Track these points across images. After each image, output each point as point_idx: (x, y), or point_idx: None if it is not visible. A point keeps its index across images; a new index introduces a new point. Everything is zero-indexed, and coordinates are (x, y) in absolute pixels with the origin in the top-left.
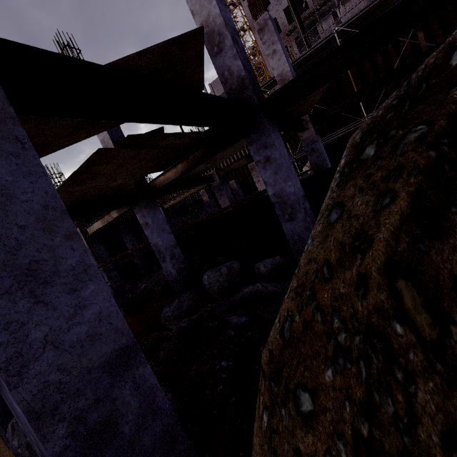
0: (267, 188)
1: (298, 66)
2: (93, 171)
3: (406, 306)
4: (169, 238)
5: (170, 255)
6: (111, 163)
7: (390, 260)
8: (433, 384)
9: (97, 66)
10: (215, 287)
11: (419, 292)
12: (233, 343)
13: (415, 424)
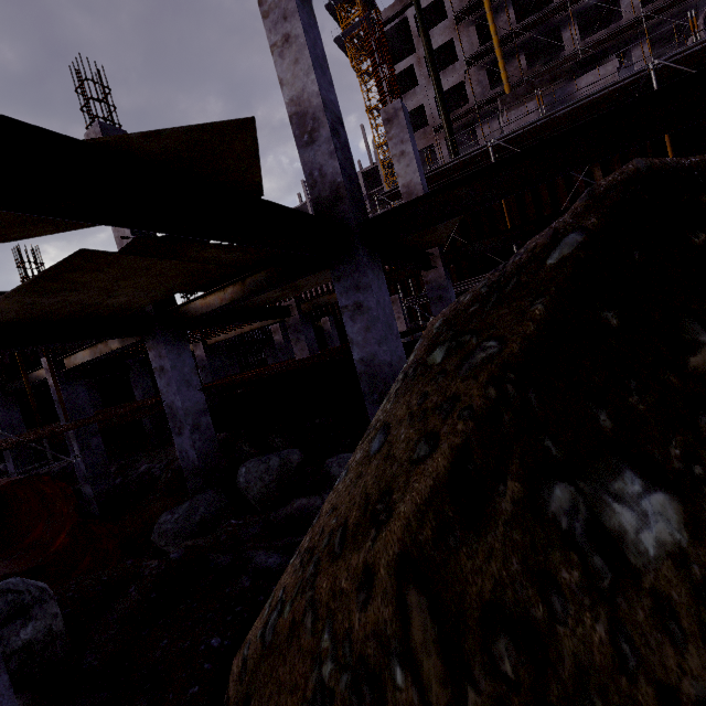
0: (353, 348)
1: (438, 178)
2: (73, 279)
3: (413, 639)
4: (196, 397)
5: (191, 426)
6: (106, 271)
7: (406, 553)
8: None
9: (69, 140)
10: (254, 489)
11: (434, 617)
12: (243, 602)
13: None
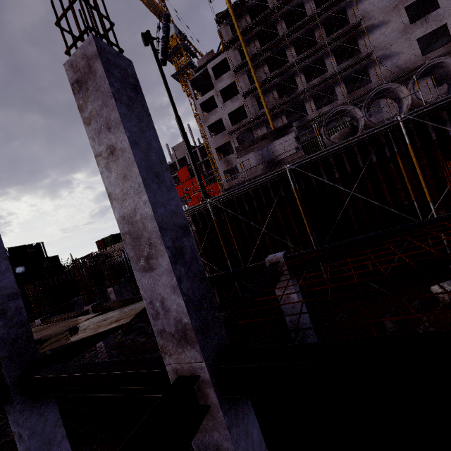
0: None
1: (188, 211)
2: None
3: None
4: None
5: None
6: None
7: None
8: None
9: None
10: None
11: None
12: None
13: None
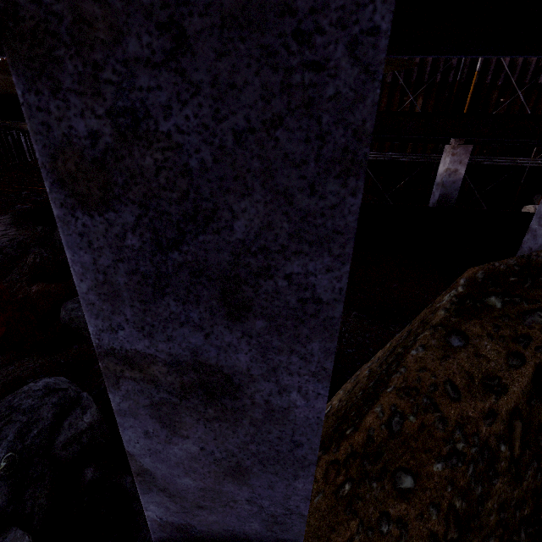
0: None
1: None
2: None
3: (514, 437)
4: None
5: None
6: None
7: (516, 407)
8: (506, 479)
9: None
10: None
11: (522, 429)
12: None
13: (488, 499)
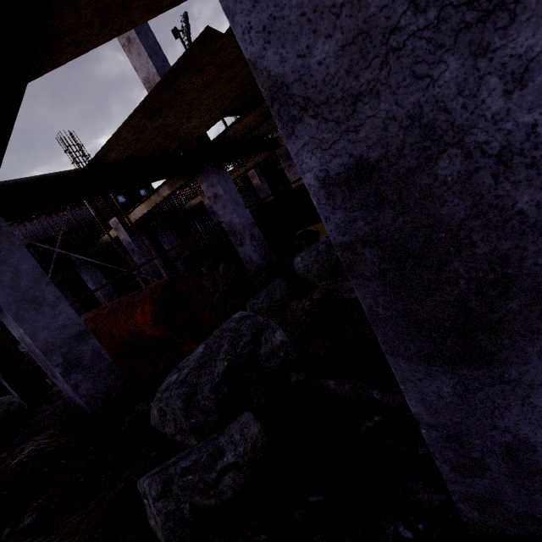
0: None
1: None
2: (179, 87)
3: None
4: (245, 214)
5: (249, 236)
6: (204, 72)
7: None
8: None
9: None
10: (313, 269)
11: None
12: None
13: None
